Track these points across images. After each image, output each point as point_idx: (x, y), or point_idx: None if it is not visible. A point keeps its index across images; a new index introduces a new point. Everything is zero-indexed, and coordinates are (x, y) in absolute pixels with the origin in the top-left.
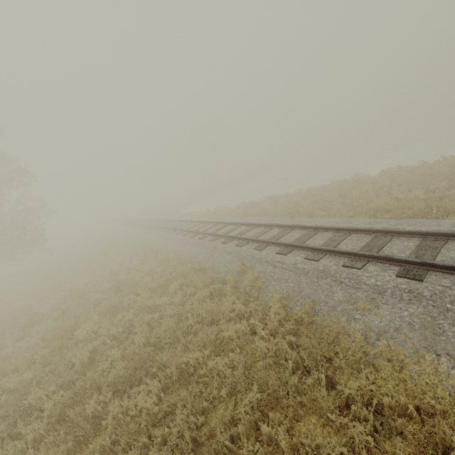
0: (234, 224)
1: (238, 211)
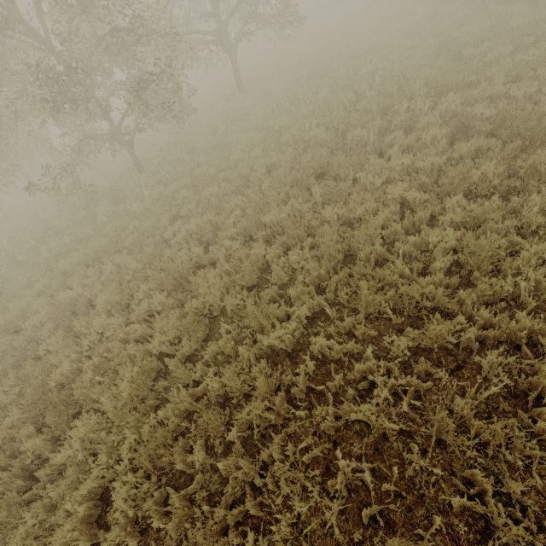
0: None
1: None
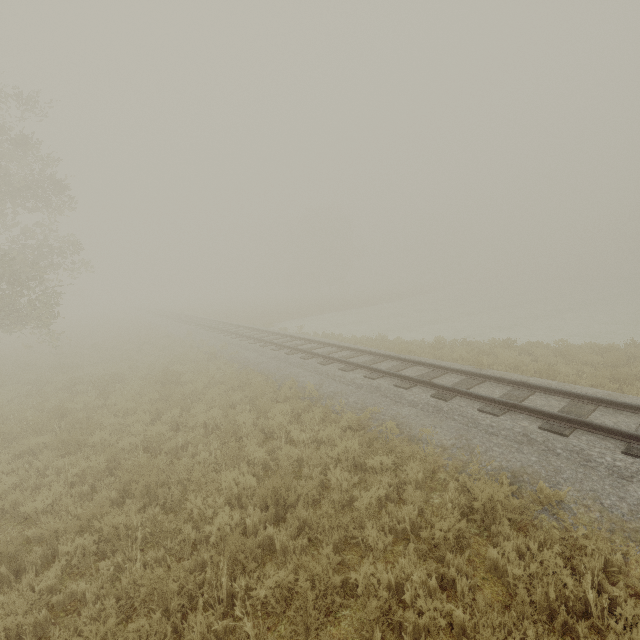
0: (510, 382)
1: (455, 353)
